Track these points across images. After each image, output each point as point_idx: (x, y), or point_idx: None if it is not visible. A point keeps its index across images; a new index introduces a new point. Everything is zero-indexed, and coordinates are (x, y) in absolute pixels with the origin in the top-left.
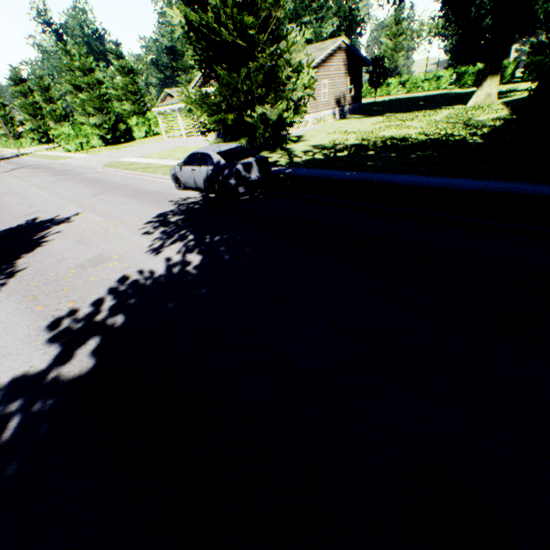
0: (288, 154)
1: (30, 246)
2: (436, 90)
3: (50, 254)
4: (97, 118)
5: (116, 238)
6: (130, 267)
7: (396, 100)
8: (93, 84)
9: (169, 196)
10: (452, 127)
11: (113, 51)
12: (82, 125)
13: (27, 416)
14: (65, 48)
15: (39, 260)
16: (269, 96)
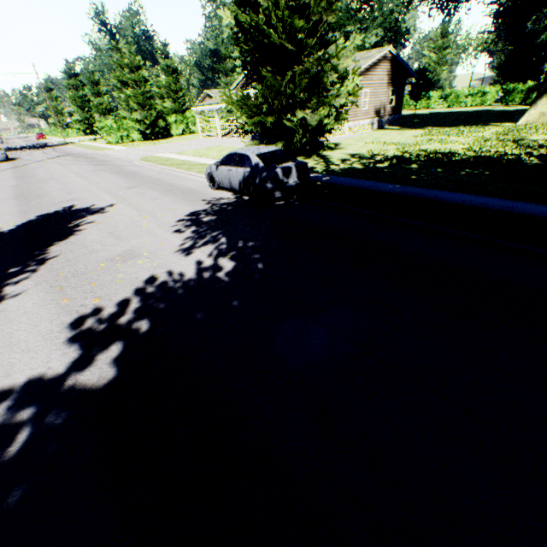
0: (324, 161)
1: (64, 233)
2: (480, 106)
3: (81, 244)
4: (139, 113)
5: (147, 234)
6: (159, 267)
7: (437, 114)
8: (139, 81)
9: (202, 194)
10: (503, 145)
11: (161, 51)
12: (124, 119)
13: (37, 428)
14: (117, 46)
15: (70, 249)
16: (310, 101)
